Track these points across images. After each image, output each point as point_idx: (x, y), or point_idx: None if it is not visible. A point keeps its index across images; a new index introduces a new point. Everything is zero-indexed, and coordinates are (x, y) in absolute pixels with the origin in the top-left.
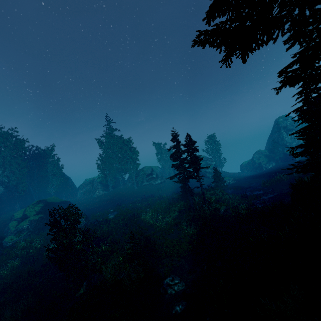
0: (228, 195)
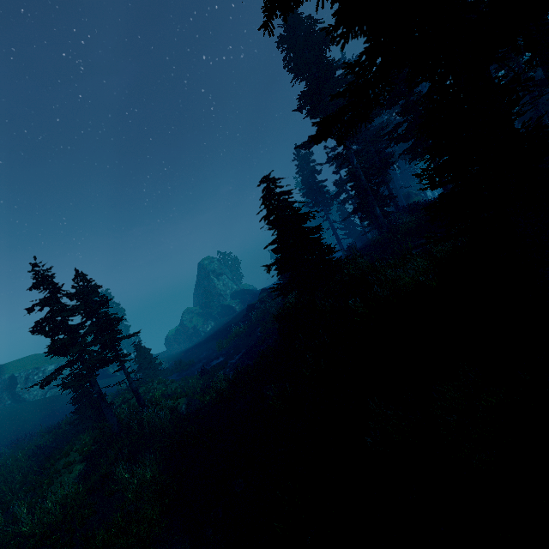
0: (177, 383)
